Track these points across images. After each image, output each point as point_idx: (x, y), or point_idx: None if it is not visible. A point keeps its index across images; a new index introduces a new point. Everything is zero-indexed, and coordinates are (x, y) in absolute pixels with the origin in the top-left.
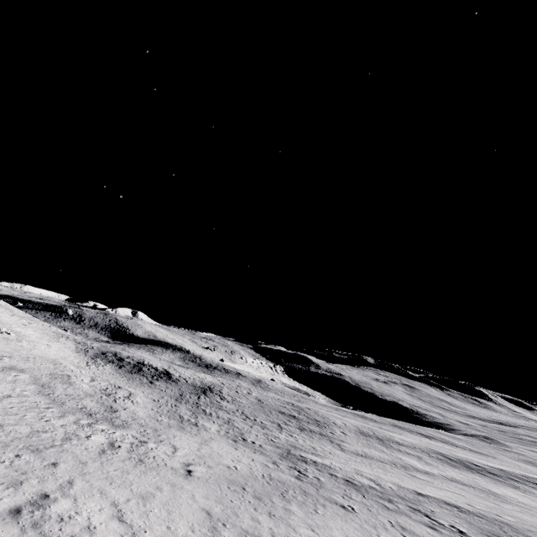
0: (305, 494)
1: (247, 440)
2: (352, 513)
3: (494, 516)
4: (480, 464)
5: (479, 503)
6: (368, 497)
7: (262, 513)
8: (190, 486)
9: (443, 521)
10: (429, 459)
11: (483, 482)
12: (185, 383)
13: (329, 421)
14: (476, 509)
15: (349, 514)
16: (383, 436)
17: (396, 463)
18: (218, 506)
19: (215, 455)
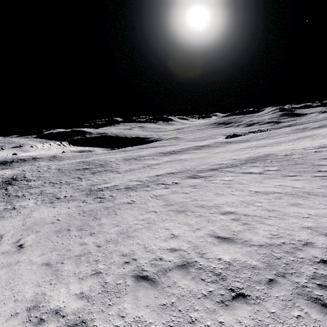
0: (108, 209)
1: (60, 197)
2: (133, 203)
3: (184, 169)
4: (175, 150)
5: (178, 167)
6: (138, 190)
7: (86, 237)
8: (25, 256)
9: (169, 182)
10: (157, 157)
11: (177, 157)
12: None
13: (107, 162)
14: (178, 170)
15: (132, 205)
16: (136, 157)
17: (145, 166)
18: (54, 254)
19: (39, 221)
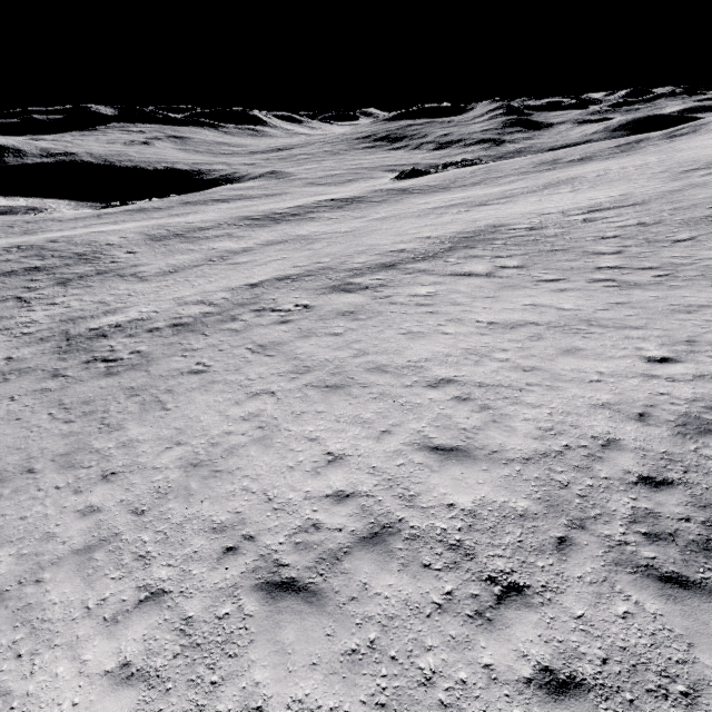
0: (136, 393)
1: None
2: (207, 371)
3: (317, 266)
4: (282, 210)
5: (301, 259)
6: (210, 331)
7: (92, 488)
8: None
9: (288, 306)
10: (239, 232)
11: (291, 230)
12: None
13: (100, 246)
14: (302, 269)
15: (205, 377)
16: (181, 230)
17: (212, 258)
18: (2, 556)
19: None
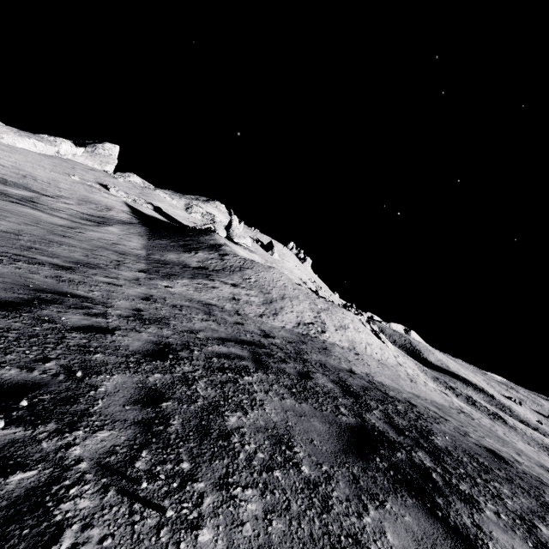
0: None
1: None
2: None
3: None
4: None
5: None
6: None
7: None
8: None
9: None
10: None
11: None
12: (523, 434)
13: None
14: None
15: None
16: None
17: None
18: None
19: None
